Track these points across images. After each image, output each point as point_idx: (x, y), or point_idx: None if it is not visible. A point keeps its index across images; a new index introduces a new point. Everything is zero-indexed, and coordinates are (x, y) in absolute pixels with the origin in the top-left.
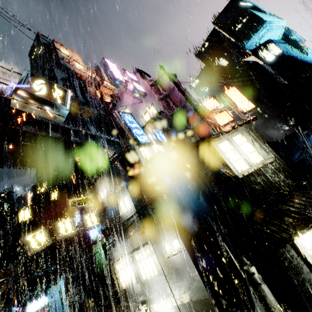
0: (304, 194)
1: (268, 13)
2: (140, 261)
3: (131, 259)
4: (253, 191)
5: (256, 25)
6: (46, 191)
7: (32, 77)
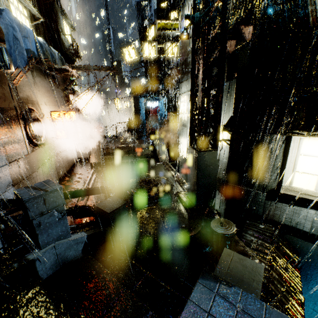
0: None
1: None
2: None
3: (187, 96)
4: None
5: None
6: (168, 6)
7: None
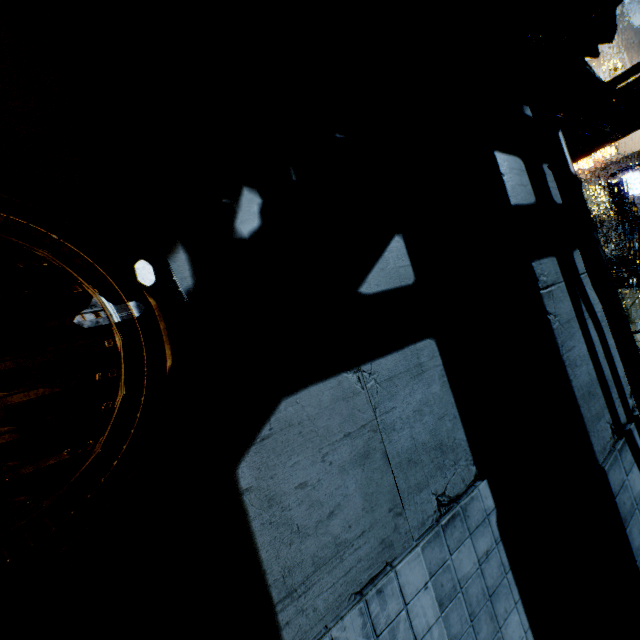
0: None
1: None
2: None
3: None
4: None
5: None
6: None
7: None
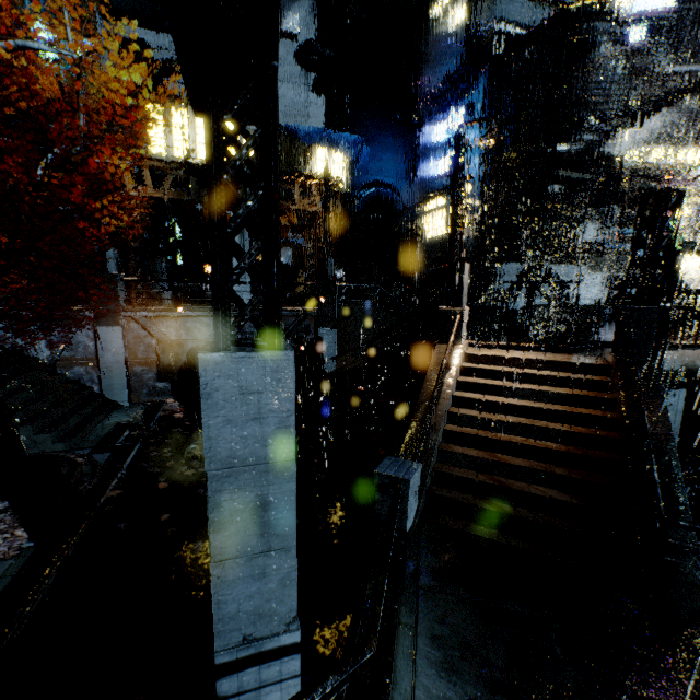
0: None
1: None
2: None
3: None
4: None
5: None
6: None
7: (687, 150)
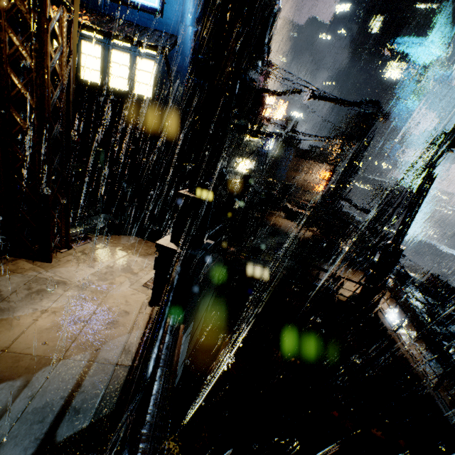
0: (255, 156)
1: (454, 25)
2: None
3: None
4: (245, 144)
5: (427, 29)
6: None
7: None
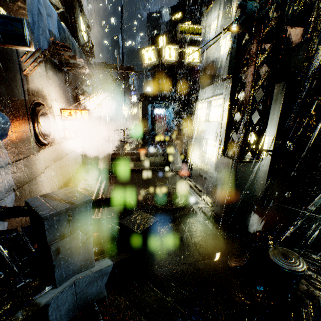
0: None
1: None
2: (213, 107)
3: (208, 102)
4: None
5: None
6: (182, 16)
7: None
